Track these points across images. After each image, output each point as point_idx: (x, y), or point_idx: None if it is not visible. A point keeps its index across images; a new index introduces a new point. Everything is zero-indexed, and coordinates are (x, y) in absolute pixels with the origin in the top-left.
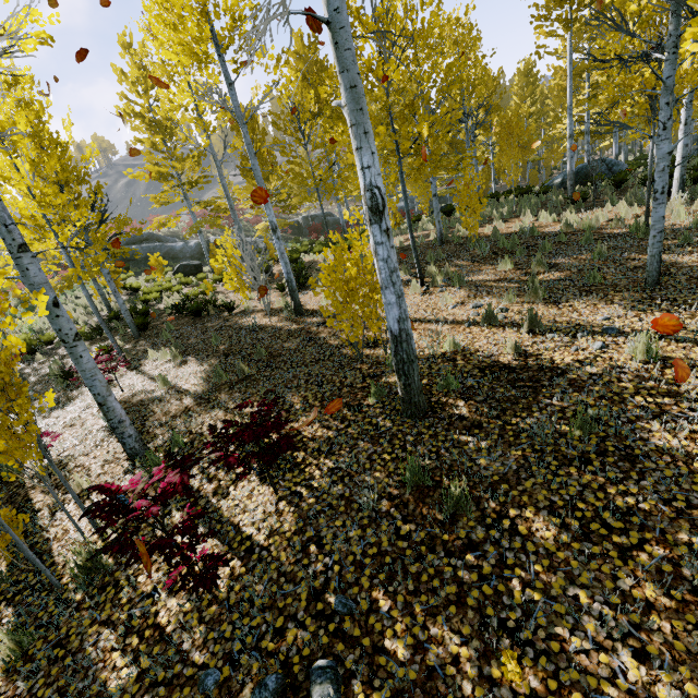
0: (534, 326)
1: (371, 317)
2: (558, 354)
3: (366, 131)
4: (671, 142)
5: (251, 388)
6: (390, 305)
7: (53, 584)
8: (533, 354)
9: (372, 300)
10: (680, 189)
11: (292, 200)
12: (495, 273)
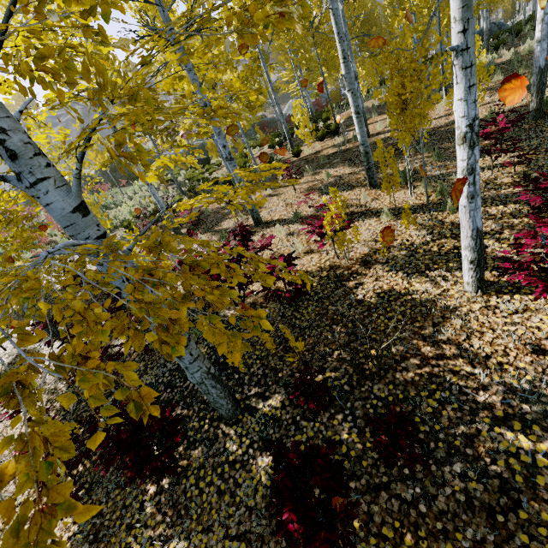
0: None
1: None
2: None
3: None
4: None
5: (402, 155)
6: (543, 51)
7: (428, 201)
8: None
9: None
10: None
11: None
12: (493, 82)
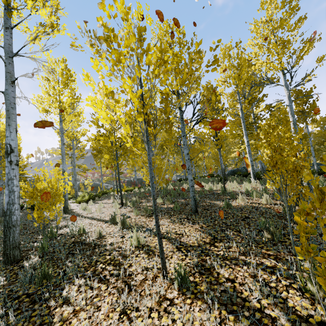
0: (124, 225)
1: (50, 210)
2: (111, 239)
3: (10, 124)
4: (187, 150)
5: None
6: (6, 195)
7: None
8: (103, 238)
9: (58, 202)
10: (254, 178)
11: (123, 170)
12: None
